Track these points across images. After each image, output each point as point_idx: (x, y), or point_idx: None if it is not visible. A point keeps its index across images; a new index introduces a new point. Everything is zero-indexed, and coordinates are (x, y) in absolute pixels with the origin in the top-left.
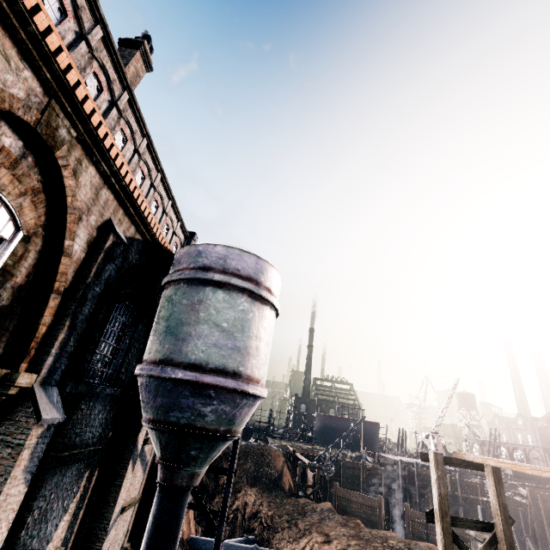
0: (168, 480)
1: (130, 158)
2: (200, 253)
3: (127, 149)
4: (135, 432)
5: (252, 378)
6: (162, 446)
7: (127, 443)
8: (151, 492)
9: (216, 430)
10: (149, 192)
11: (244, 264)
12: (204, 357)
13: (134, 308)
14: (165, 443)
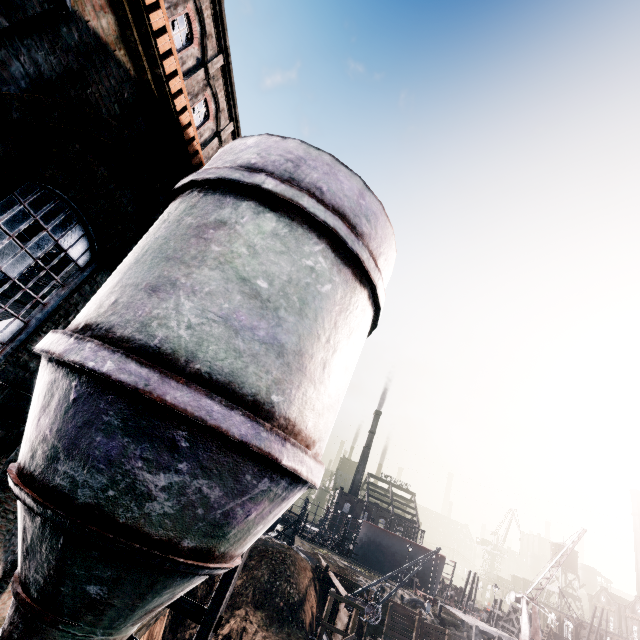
0: None
1: (192, 71)
2: (250, 146)
3: (191, 54)
4: None
5: (296, 431)
6: (25, 546)
7: (6, 507)
8: None
9: (171, 543)
10: (211, 141)
11: (335, 185)
12: (187, 341)
13: (93, 229)
14: (31, 540)
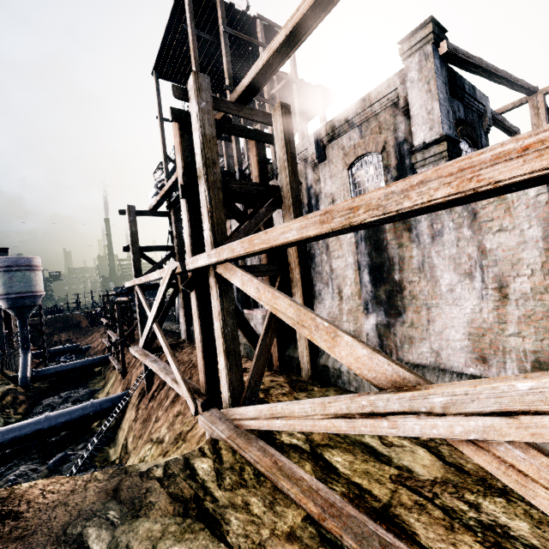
0: (21, 319)
1: None
2: (5, 261)
3: None
4: (0, 314)
5: (38, 291)
6: (15, 312)
7: None
8: (9, 333)
9: (31, 305)
10: None
11: (24, 261)
12: (20, 290)
13: None
14: (16, 311)
